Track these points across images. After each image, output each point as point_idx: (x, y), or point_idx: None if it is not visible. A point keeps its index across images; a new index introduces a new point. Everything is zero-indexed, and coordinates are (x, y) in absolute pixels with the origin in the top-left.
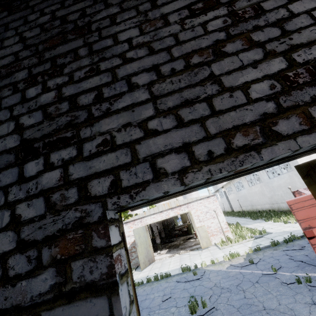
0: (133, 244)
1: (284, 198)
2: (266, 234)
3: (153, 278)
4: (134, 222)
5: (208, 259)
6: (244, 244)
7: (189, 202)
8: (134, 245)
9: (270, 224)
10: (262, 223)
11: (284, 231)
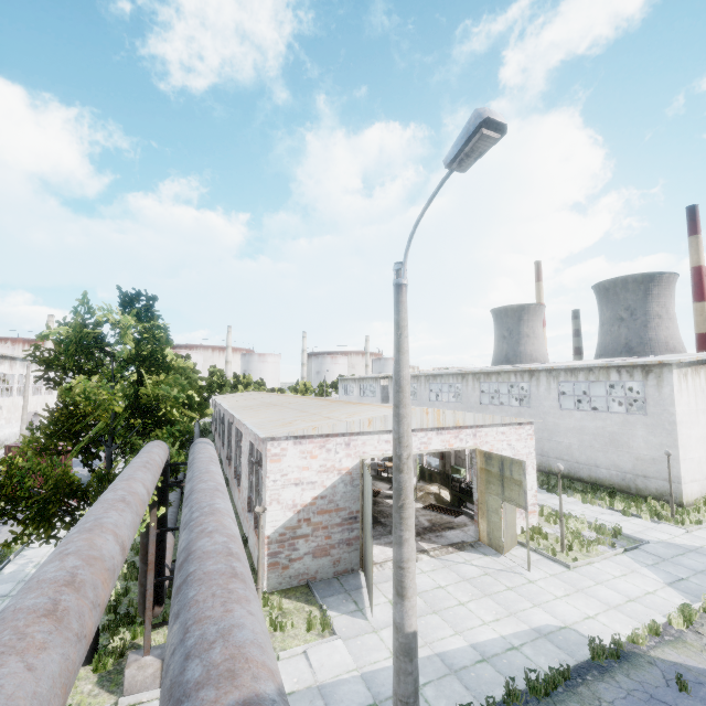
0: (306, 510)
1: (574, 453)
2: (640, 543)
3: (499, 678)
4: (325, 441)
5: (593, 606)
6: (623, 565)
7: (481, 424)
8: (310, 514)
9: (579, 506)
10: (550, 498)
11: (664, 541)
